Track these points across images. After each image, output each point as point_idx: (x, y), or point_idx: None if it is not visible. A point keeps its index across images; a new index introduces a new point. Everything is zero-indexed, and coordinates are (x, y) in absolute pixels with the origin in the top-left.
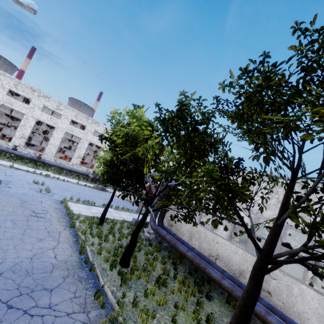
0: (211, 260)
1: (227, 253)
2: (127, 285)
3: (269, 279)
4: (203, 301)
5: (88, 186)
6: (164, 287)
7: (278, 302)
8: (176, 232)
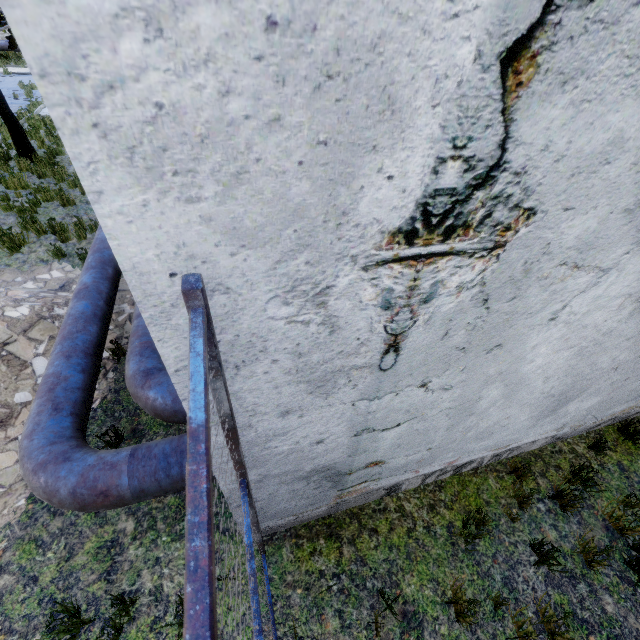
0: None
1: None
2: None
3: None
4: None
5: None
6: (54, 177)
7: None
8: None
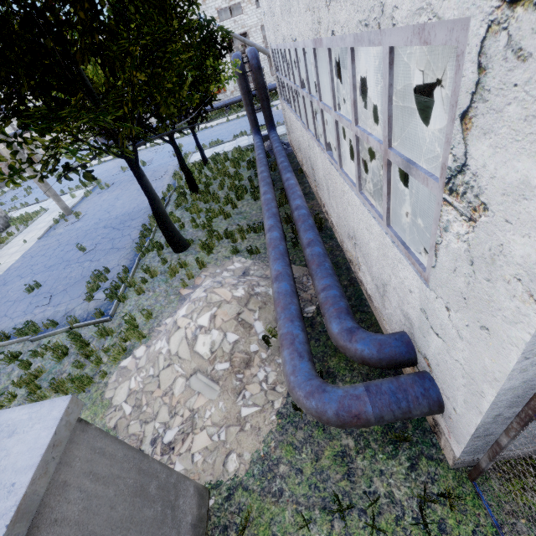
0: (279, 156)
1: (298, 135)
2: (181, 207)
3: (310, 151)
4: (235, 203)
5: (241, 116)
6: (213, 201)
7: (316, 178)
8: (289, 131)
